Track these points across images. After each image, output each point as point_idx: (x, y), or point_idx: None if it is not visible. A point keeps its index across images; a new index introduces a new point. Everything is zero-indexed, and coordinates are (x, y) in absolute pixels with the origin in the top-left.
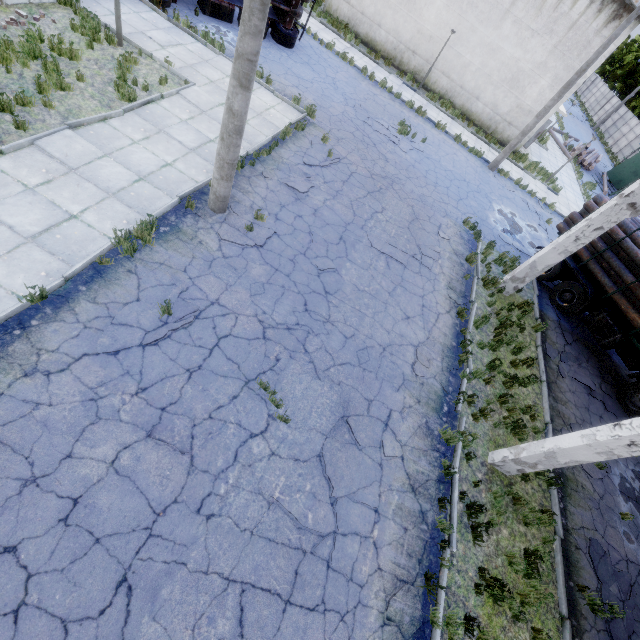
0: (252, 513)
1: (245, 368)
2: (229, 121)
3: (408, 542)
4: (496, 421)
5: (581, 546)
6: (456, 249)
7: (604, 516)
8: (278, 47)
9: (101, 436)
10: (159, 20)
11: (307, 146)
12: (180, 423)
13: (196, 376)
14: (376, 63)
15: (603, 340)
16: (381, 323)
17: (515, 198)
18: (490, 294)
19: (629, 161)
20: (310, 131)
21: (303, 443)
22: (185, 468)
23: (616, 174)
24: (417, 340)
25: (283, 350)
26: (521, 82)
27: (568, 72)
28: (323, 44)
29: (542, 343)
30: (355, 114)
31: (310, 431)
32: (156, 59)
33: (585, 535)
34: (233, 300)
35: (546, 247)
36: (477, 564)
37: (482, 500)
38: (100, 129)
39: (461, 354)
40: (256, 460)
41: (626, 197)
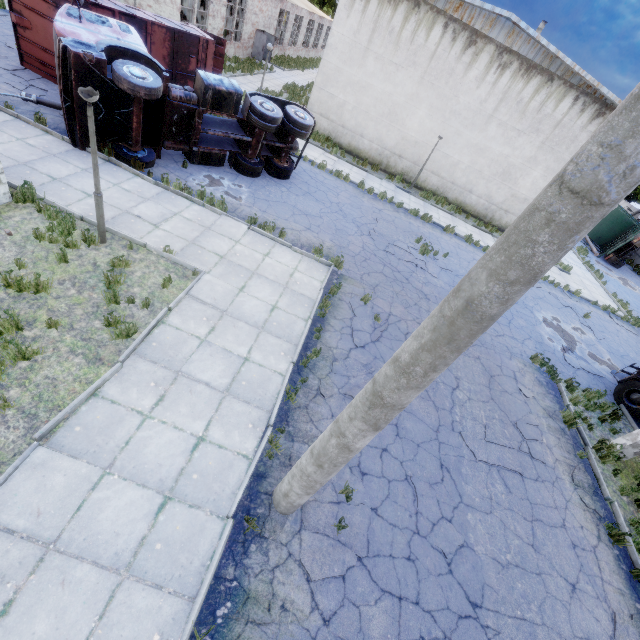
0: None
1: None
2: (339, 455)
3: None
4: None
5: None
6: (546, 406)
7: None
8: (275, 182)
9: None
10: (145, 187)
11: (349, 314)
12: None
13: None
14: (365, 171)
15: None
16: (556, 628)
17: (545, 295)
18: (614, 471)
19: (604, 219)
20: (343, 289)
21: None
22: None
23: (594, 231)
24: (606, 635)
25: None
26: (513, 175)
27: (559, 163)
28: (314, 164)
29: None
30: (374, 244)
31: None
32: (151, 249)
33: None
34: None
35: None
36: None
37: None
38: (90, 414)
39: None
40: None
41: None
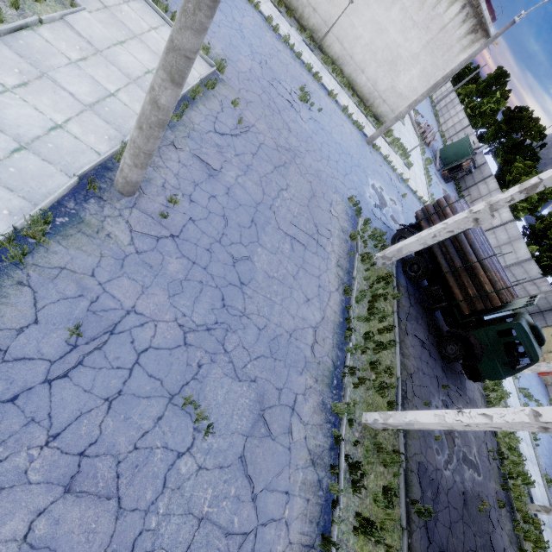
0: (184, 536)
1: (168, 383)
2: (152, 113)
3: (310, 511)
4: (368, 385)
5: (414, 469)
6: (343, 226)
7: (426, 441)
8: None
9: (6, 510)
10: None
11: (217, 109)
12: (103, 465)
13: (116, 404)
14: (279, 11)
15: (434, 305)
16: (288, 309)
17: (383, 173)
18: (366, 269)
19: (454, 144)
20: (220, 90)
21: (227, 449)
22: (112, 514)
23: (445, 152)
24: (315, 321)
25: (204, 354)
26: (398, 66)
27: (433, 68)
28: None
29: (397, 308)
30: (261, 72)
31: (232, 435)
32: None
33: (416, 459)
34: (151, 305)
35: (411, 237)
36: (355, 509)
37: (358, 455)
38: None
39: (347, 331)
40: (184, 480)
41: (474, 213)
